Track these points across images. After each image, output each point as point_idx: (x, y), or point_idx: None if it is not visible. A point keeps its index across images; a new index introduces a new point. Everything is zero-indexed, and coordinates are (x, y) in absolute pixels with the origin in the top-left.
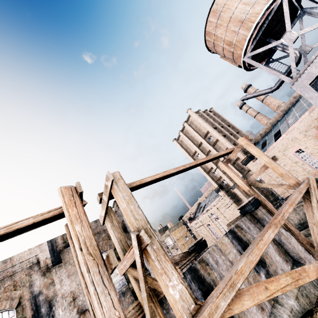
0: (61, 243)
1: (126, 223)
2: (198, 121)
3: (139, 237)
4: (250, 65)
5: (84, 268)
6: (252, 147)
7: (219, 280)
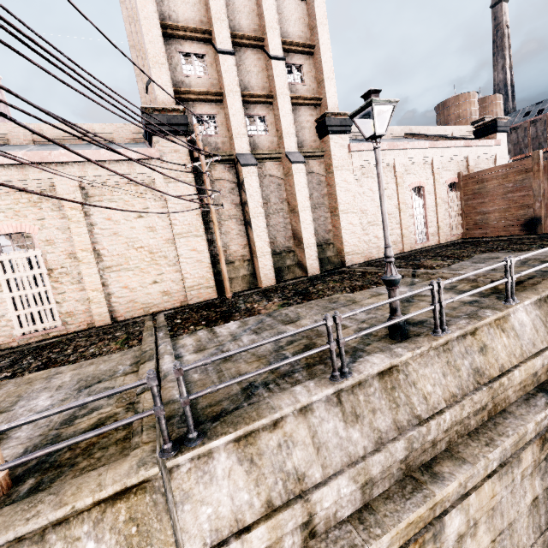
0: None
1: None
2: None
3: None
4: None
5: None
6: None
7: None
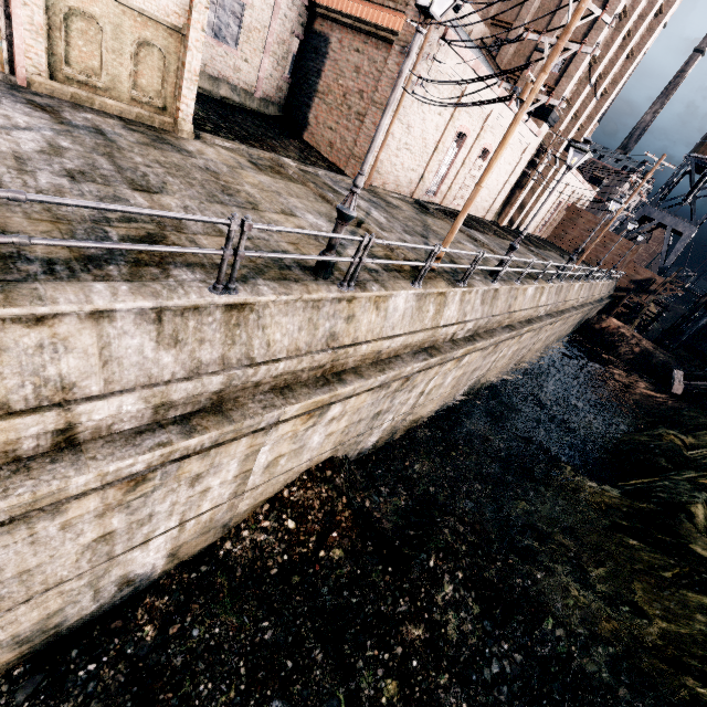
0: None
1: None
2: None
3: None
4: None
5: None
6: None
7: None
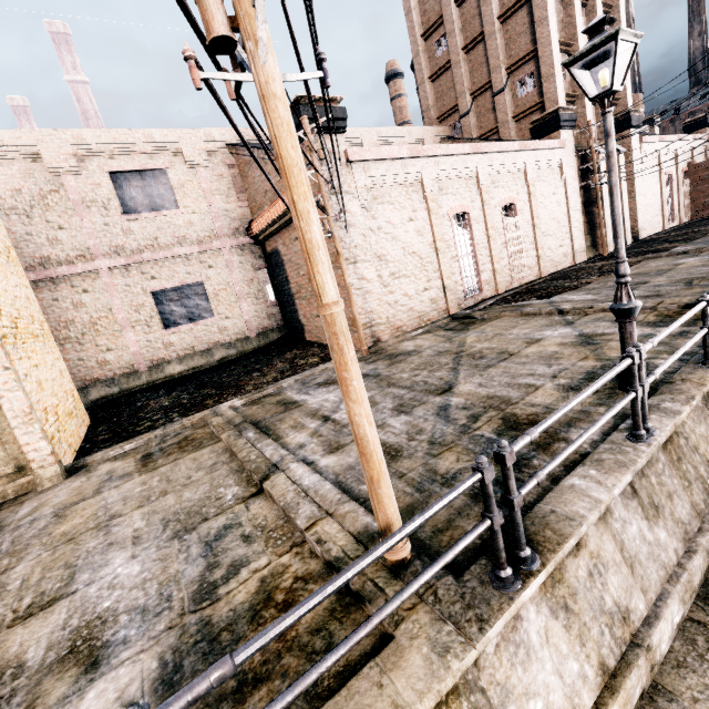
0: None
1: None
2: None
3: None
4: None
5: None
6: None
7: None
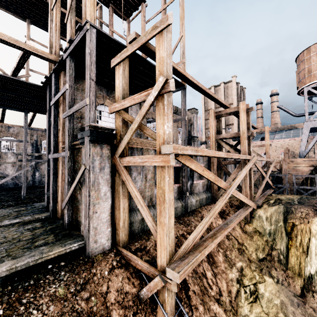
0: (174, 110)
1: (194, 123)
2: (233, 91)
3: (252, 133)
4: (302, 92)
5: (245, 130)
6: (268, 134)
7: (228, 165)
